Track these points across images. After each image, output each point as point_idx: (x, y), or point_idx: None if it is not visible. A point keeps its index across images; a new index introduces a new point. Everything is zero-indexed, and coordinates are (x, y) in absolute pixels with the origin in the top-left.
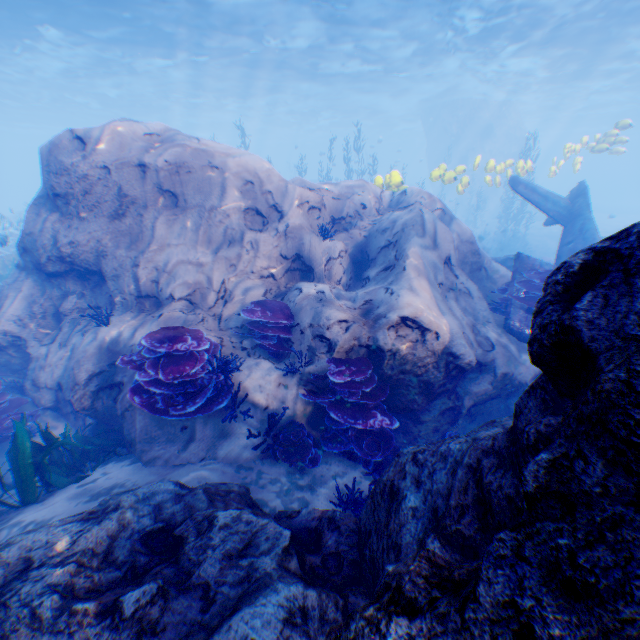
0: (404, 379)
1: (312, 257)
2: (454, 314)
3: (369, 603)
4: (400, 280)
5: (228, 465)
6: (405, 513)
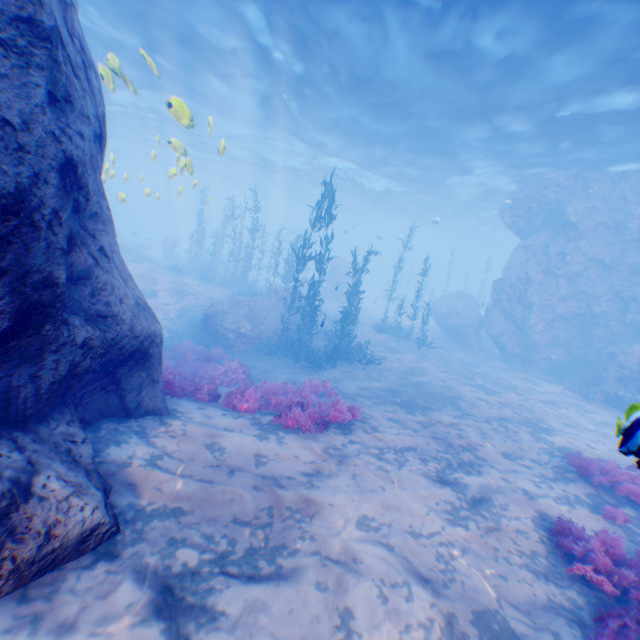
0: None
1: None
2: None
3: None
4: None
5: None
6: None
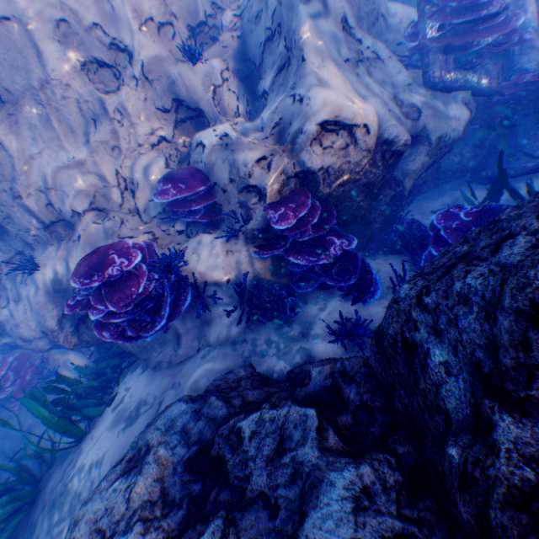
0: (346, 193)
1: (193, 95)
2: (374, 93)
3: (417, 447)
4: (304, 78)
5: (223, 347)
6: (436, 373)
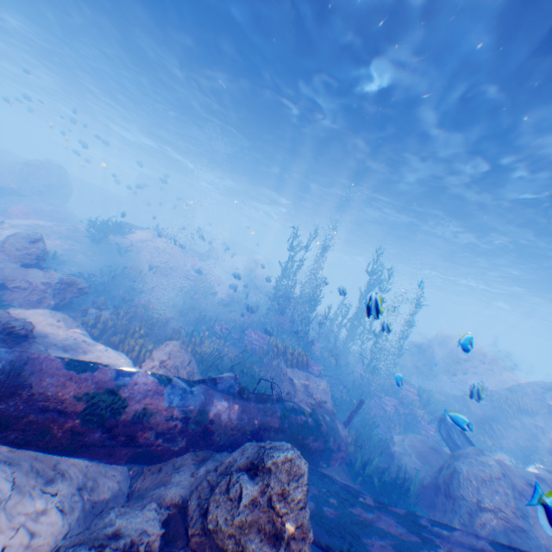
0: None
1: None
2: None
3: None
4: None
5: None
6: None
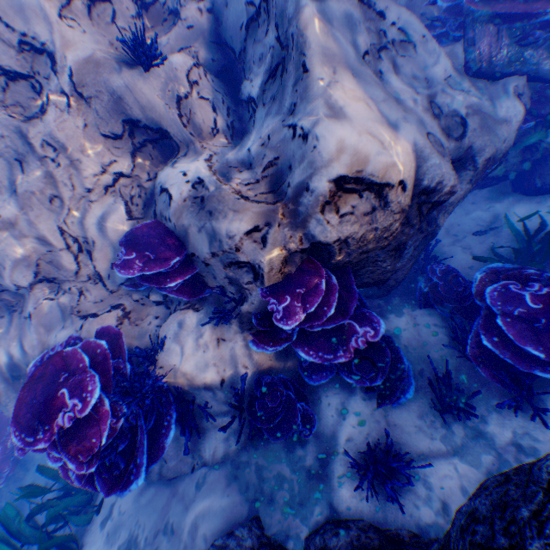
0: (370, 258)
1: (152, 114)
2: (406, 107)
3: None
4: (309, 102)
5: (222, 470)
6: None
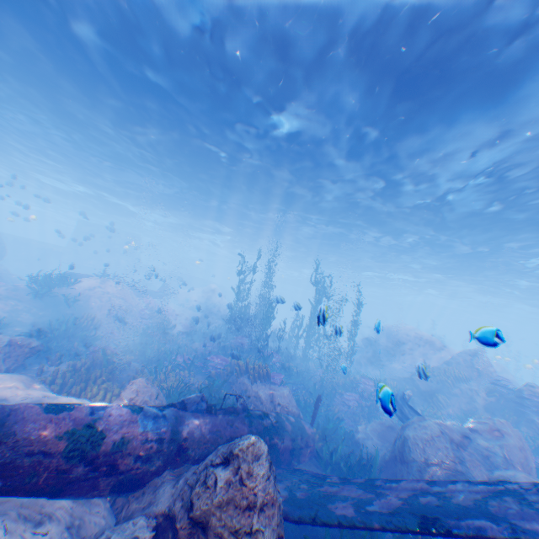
0: None
1: None
2: None
3: None
4: None
5: None
6: None
